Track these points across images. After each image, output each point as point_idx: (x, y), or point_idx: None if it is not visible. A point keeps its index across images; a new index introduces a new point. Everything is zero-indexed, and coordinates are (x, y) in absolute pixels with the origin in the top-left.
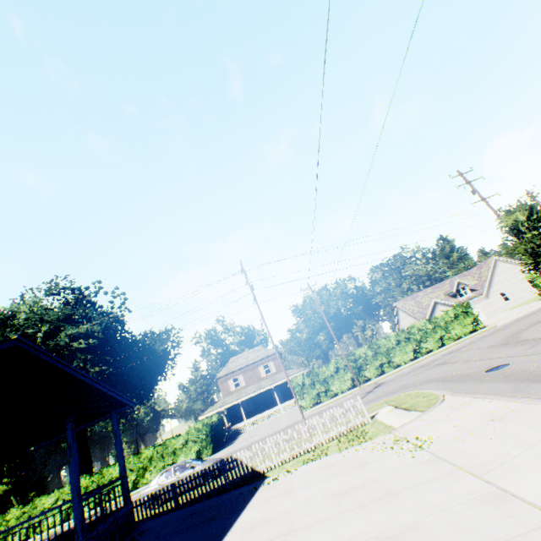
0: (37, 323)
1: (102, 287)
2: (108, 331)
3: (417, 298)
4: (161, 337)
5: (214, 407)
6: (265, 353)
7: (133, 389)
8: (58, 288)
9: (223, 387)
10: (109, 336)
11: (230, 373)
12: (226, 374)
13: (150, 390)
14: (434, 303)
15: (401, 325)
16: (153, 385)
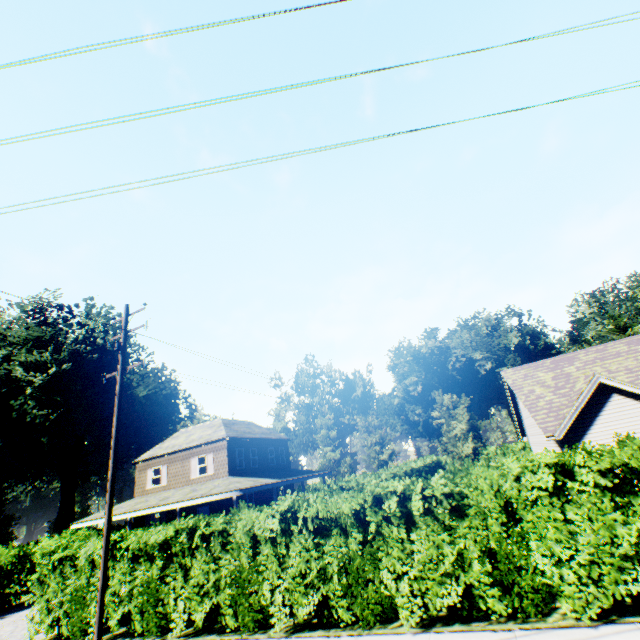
0: (2, 344)
1: (95, 306)
2: (96, 362)
3: (567, 367)
4: (146, 378)
5: (102, 512)
6: (210, 436)
7: (123, 440)
8: (37, 304)
9: (140, 479)
10: (82, 368)
11: (150, 458)
12: (146, 459)
13: (152, 444)
14: (601, 391)
15: (526, 427)
16: (152, 438)
